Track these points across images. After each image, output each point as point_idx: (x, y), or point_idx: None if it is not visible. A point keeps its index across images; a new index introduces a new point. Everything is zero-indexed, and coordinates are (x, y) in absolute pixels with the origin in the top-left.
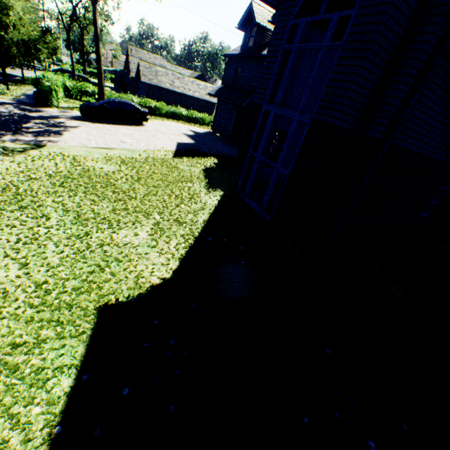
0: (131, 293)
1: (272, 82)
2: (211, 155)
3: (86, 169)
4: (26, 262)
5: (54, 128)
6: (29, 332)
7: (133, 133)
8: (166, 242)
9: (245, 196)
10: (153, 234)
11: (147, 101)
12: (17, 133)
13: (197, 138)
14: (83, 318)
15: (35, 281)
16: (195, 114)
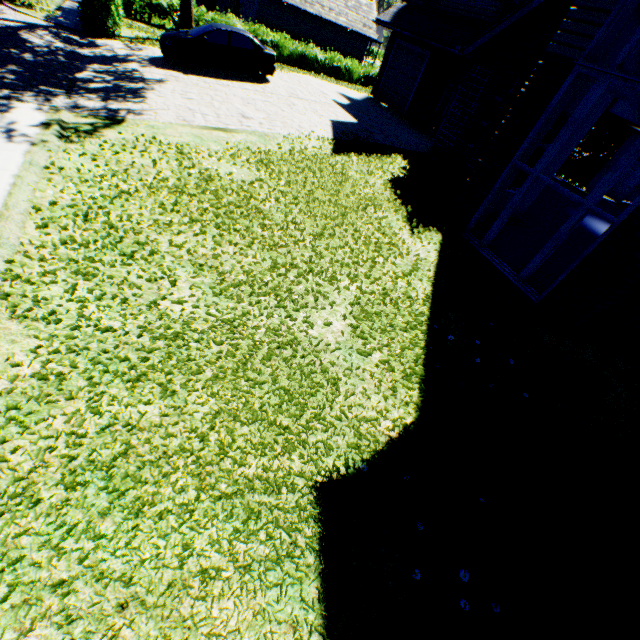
0: (355, 455)
1: (620, 6)
2: (394, 150)
3: (205, 176)
4: (167, 382)
5: (127, 82)
6: (220, 548)
7: (256, 97)
8: (384, 344)
9: (483, 246)
10: (358, 326)
11: (259, 30)
12: (73, 93)
13: (358, 111)
14: (296, 513)
15: (195, 428)
16: (338, 61)
